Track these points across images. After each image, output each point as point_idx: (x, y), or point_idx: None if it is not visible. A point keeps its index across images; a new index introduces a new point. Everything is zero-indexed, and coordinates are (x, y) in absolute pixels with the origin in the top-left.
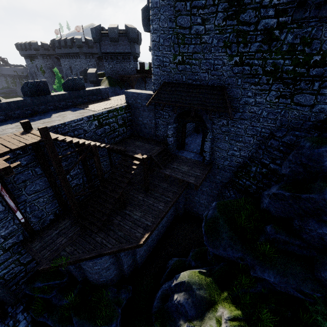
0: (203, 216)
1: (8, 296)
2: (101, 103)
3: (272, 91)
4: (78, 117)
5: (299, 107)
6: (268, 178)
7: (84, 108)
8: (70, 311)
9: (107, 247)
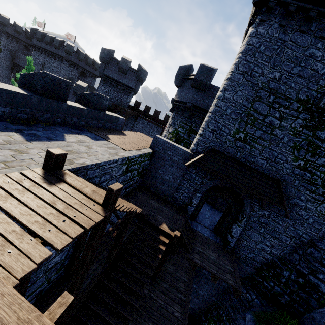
0: (194, 311)
1: None
2: (120, 137)
3: (324, 203)
4: (114, 157)
5: None
6: (306, 291)
7: (105, 138)
8: None
9: None
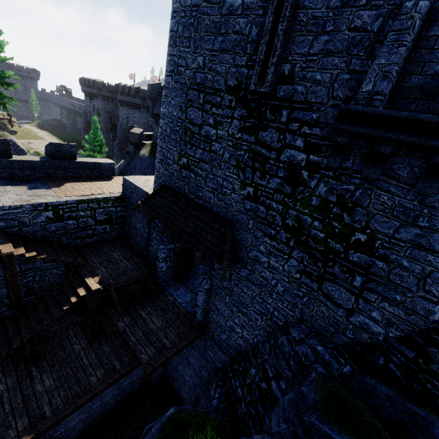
0: (185, 401)
1: None
2: (88, 183)
3: (293, 258)
4: (16, 203)
5: (330, 303)
6: (265, 405)
7: (51, 187)
8: None
9: None
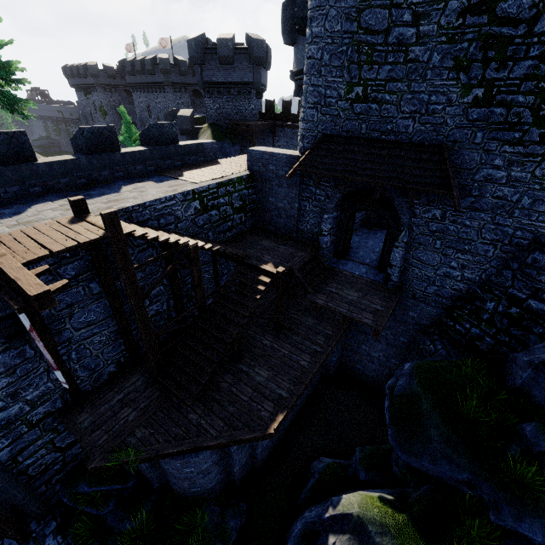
0: (373, 380)
1: (32, 504)
2: (204, 169)
3: None
4: (168, 194)
5: None
6: (522, 327)
7: (175, 177)
8: (138, 544)
9: (209, 434)
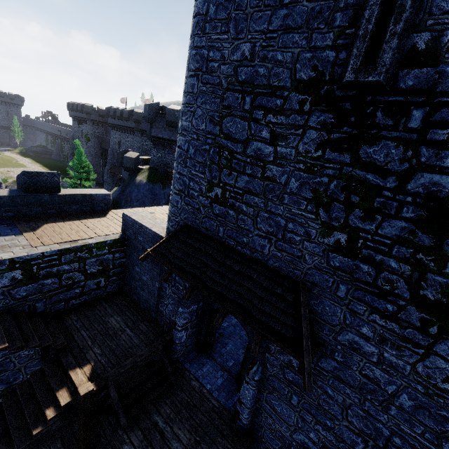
0: None
1: None
2: (75, 223)
3: (436, 355)
4: None
5: None
6: None
7: (21, 232)
8: None
9: None
